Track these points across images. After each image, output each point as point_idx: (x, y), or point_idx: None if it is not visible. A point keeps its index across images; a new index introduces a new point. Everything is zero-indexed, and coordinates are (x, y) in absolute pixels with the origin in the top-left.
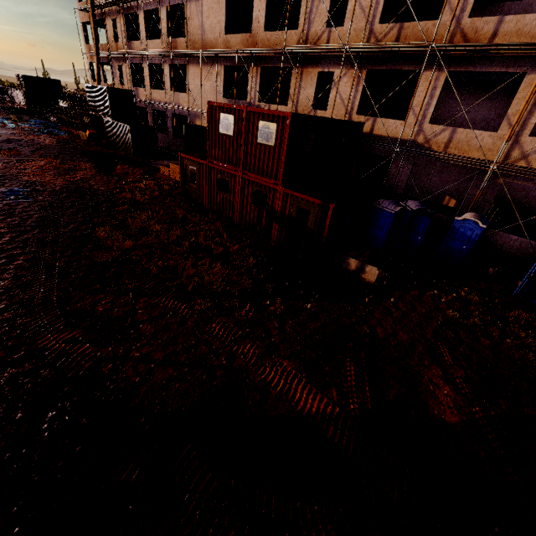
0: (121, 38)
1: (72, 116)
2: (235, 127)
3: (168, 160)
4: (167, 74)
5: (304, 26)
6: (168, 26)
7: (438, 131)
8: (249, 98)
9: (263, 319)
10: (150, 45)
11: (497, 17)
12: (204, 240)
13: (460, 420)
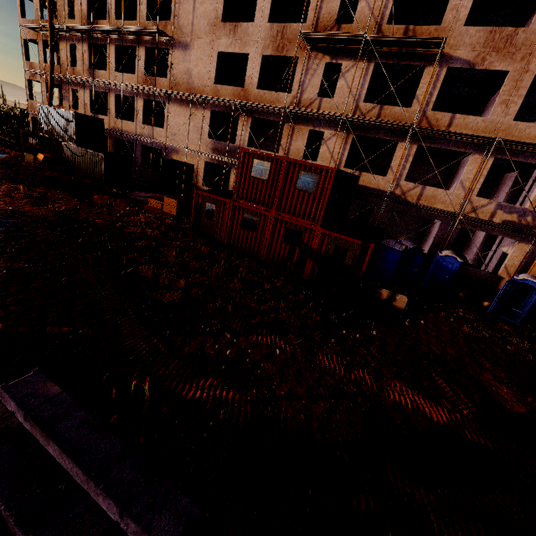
0: (81, 64)
1: (4, 134)
2: (271, 173)
3: (145, 192)
4: (141, 107)
5: (297, 92)
6: (146, 64)
7: (412, 187)
8: (237, 142)
9: (352, 347)
10: (120, 77)
11: (451, 114)
12: (247, 276)
13: (526, 410)
